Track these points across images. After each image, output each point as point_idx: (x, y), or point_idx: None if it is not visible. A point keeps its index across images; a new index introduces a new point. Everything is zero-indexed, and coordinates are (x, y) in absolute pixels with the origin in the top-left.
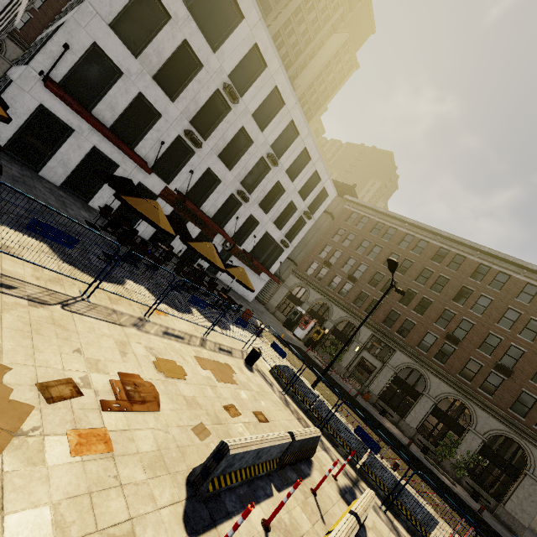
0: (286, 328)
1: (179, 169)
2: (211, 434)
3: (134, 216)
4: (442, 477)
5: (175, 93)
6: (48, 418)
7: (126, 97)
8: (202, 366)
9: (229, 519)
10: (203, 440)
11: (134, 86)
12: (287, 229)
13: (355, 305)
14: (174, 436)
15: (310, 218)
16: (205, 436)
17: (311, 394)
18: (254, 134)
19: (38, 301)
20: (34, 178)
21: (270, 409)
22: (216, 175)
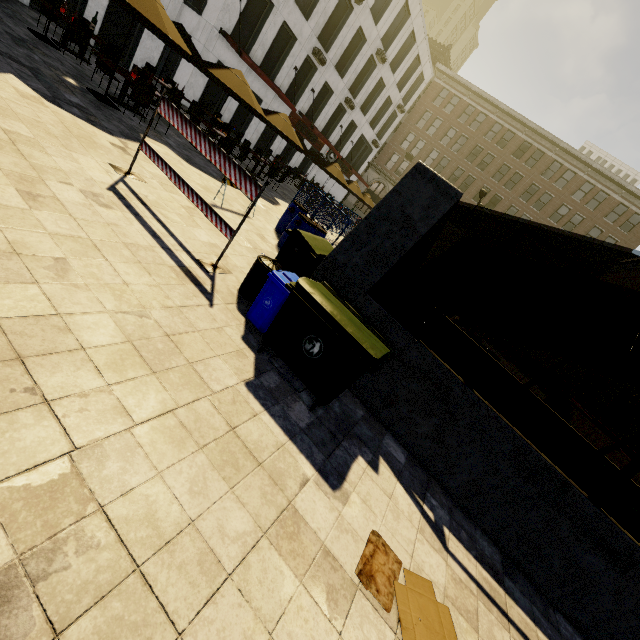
0: None
1: (301, 89)
2: None
3: (266, 143)
4: None
5: (308, 8)
6: None
7: (273, 30)
8: None
9: None
10: None
11: (280, 16)
12: (379, 127)
13: None
14: None
15: (403, 112)
16: None
17: None
18: (369, 31)
19: None
20: None
21: None
22: (330, 87)
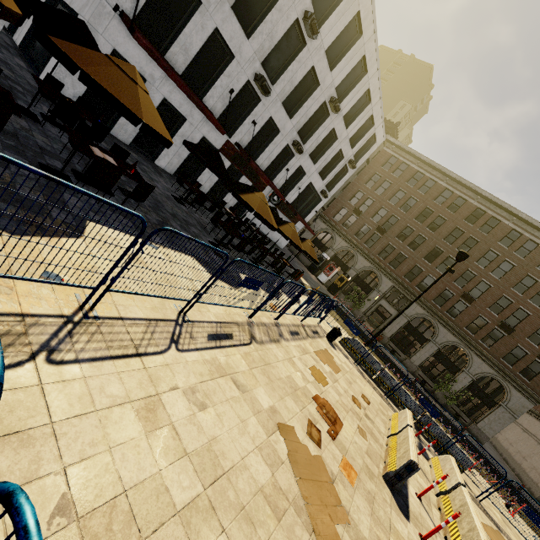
0: (310, 272)
1: (241, 119)
2: (365, 432)
3: (193, 172)
4: (437, 405)
5: (251, 25)
6: (328, 461)
7: (201, 35)
8: (322, 361)
9: (408, 500)
10: (367, 440)
11: (211, 20)
12: (329, 179)
13: (380, 257)
14: (359, 444)
15: (354, 168)
16: (365, 436)
17: (378, 365)
18: (322, 75)
19: (246, 343)
20: (111, 141)
21: (362, 387)
22: (276, 125)
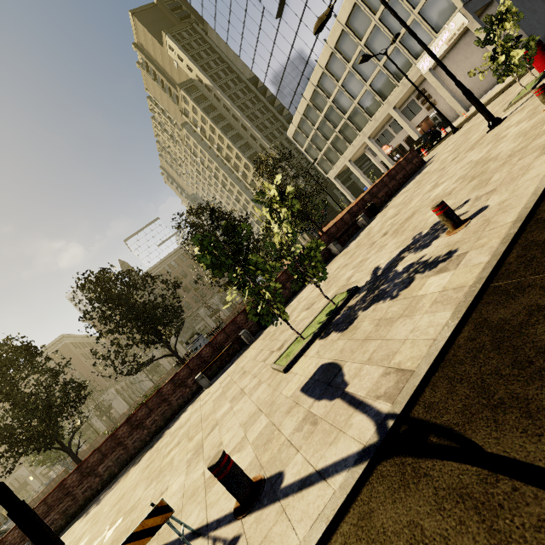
0: None
1: None
2: None
3: None
4: None
5: None
6: None
7: None
8: None
9: None
10: None
11: None
12: None
13: None
14: None
15: None
16: None
17: None
18: None
19: None
20: None
21: None
22: None
